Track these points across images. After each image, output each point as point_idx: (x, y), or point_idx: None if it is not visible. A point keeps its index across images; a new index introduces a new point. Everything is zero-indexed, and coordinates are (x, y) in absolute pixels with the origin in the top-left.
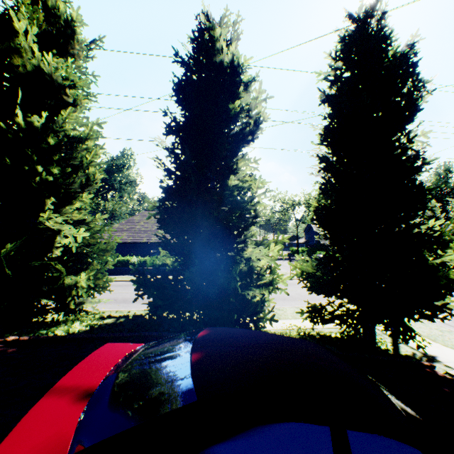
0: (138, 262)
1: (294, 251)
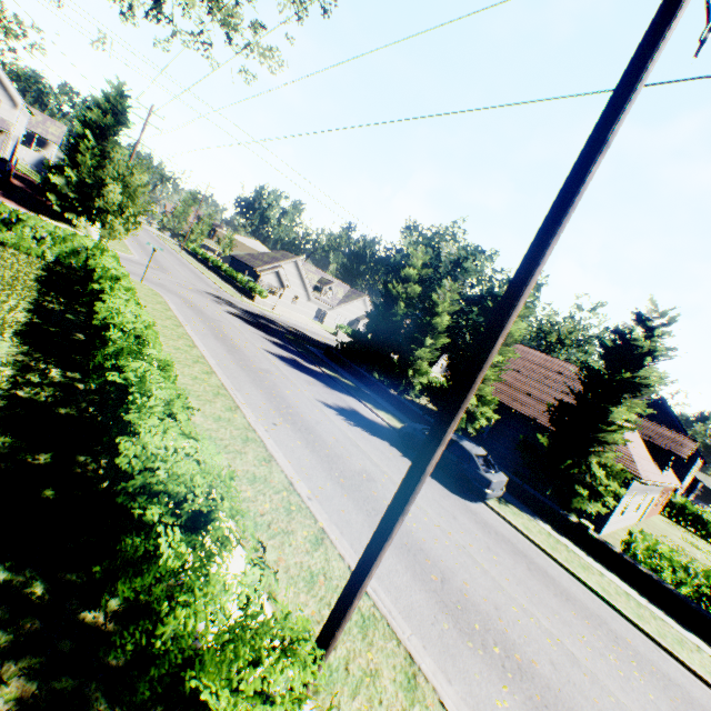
0: (226, 270)
1: None
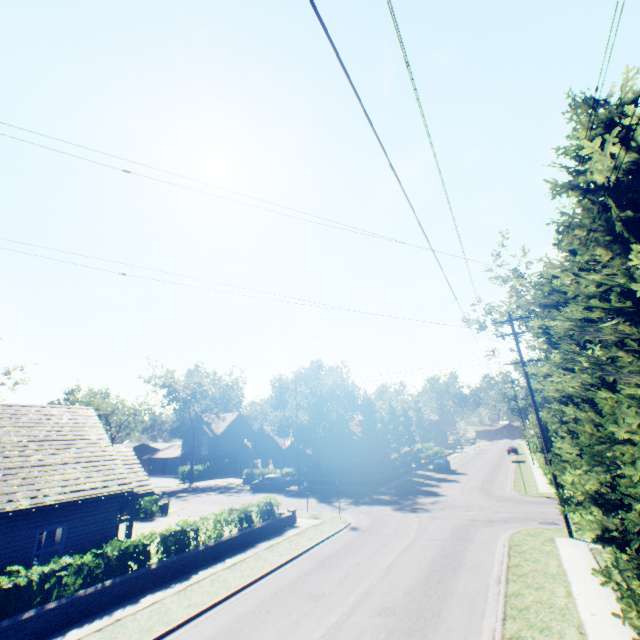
0: (37, 584)
1: (186, 473)
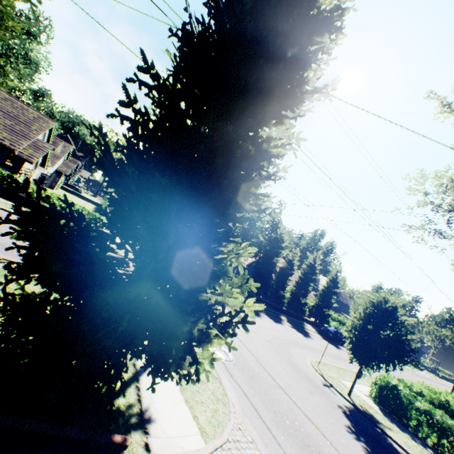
0: None
1: None
